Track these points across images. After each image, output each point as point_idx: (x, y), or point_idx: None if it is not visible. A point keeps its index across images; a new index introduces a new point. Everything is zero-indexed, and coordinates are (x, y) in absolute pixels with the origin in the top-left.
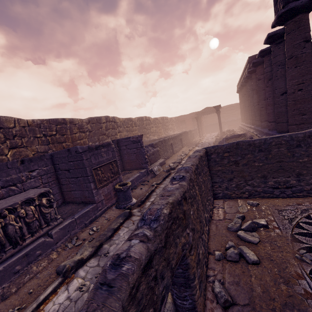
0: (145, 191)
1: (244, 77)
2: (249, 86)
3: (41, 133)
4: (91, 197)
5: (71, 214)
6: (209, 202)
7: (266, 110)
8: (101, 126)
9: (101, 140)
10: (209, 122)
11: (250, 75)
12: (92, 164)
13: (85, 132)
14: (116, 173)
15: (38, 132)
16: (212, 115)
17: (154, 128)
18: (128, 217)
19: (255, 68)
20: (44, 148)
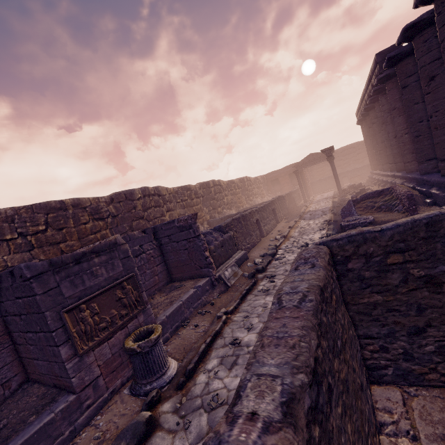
0: (202, 334)
1: (369, 93)
2: (382, 105)
3: (15, 231)
4: (65, 377)
5: (9, 434)
6: (371, 439)
7: (427, 140)
8: (135, 206)
9: (135, 228)
10: (317, 177)
11: (382, 87)
12: (65, 299)
13: (105, 219)
14: (135, 303)
15: (9, 231)
16: (321, 166)
17: (230, 196)
18: (143, 438)
19: (391, 71)
20: (21, 258)
